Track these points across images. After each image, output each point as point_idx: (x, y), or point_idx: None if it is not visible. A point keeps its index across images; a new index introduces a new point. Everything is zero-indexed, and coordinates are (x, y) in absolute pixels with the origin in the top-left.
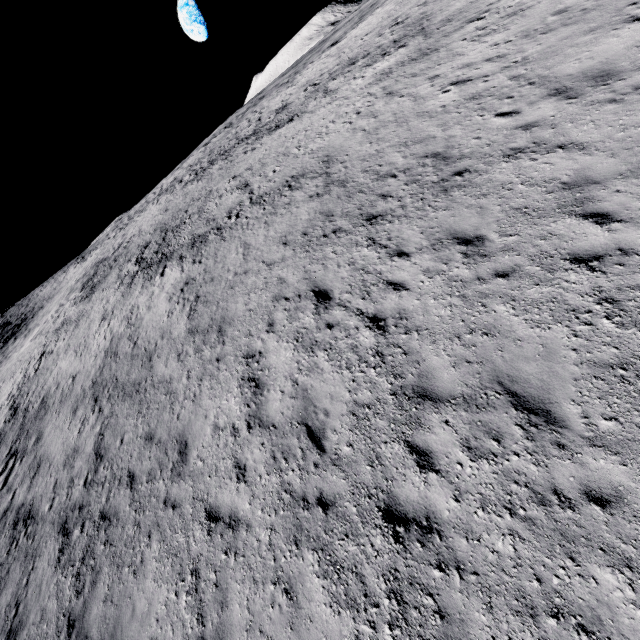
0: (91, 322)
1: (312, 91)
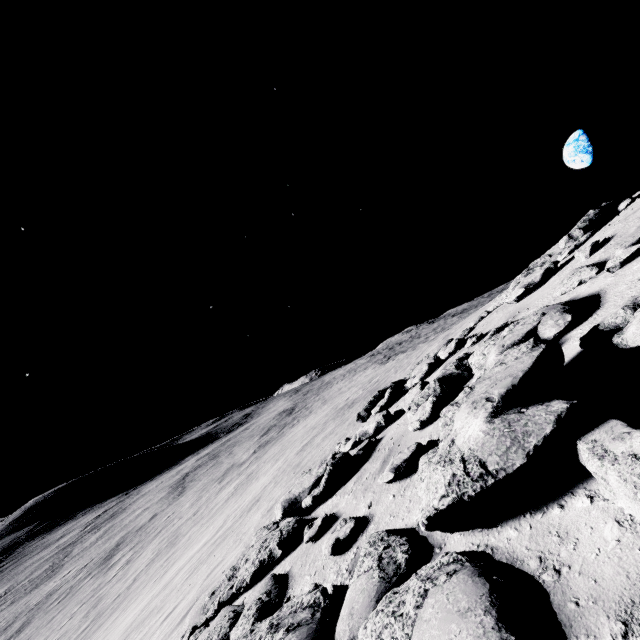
0: (164, 485)
1: (288, 420)
